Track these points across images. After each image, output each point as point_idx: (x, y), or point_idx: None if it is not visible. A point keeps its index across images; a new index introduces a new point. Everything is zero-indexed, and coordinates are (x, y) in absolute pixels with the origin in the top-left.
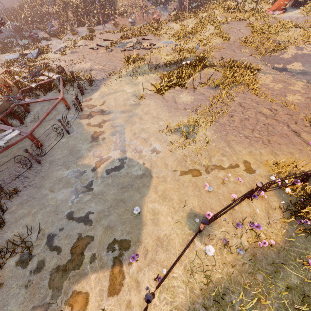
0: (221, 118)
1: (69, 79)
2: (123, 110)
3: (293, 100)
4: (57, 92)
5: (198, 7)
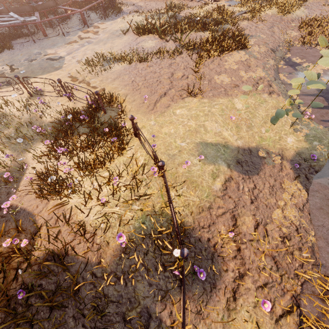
0: (142, 64)
1: (108, 5)
2: (106, 36)
3: (216, 79)
4: (94, 12)
5: None
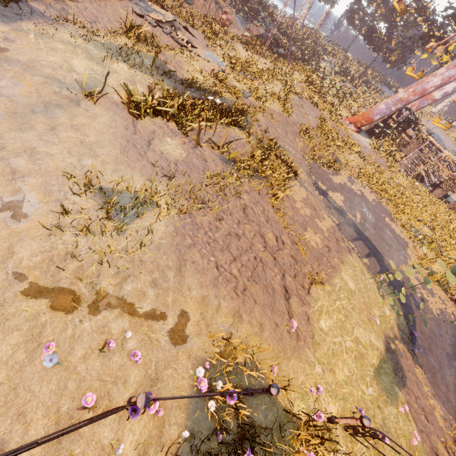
0: (203, 213)
1: None
2: (29, 89)
3: (310, 241)
4: None
5: (284, 56)
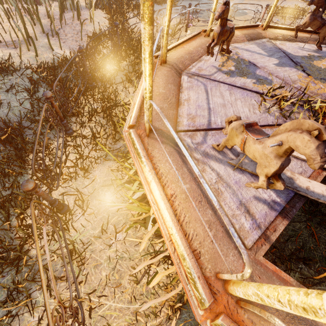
0: None
1: None
2: None
3: None
4: None
5: None
